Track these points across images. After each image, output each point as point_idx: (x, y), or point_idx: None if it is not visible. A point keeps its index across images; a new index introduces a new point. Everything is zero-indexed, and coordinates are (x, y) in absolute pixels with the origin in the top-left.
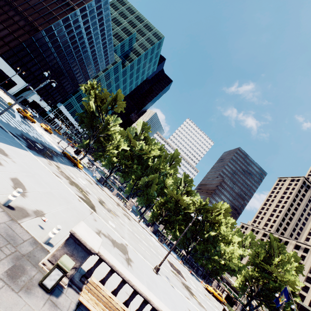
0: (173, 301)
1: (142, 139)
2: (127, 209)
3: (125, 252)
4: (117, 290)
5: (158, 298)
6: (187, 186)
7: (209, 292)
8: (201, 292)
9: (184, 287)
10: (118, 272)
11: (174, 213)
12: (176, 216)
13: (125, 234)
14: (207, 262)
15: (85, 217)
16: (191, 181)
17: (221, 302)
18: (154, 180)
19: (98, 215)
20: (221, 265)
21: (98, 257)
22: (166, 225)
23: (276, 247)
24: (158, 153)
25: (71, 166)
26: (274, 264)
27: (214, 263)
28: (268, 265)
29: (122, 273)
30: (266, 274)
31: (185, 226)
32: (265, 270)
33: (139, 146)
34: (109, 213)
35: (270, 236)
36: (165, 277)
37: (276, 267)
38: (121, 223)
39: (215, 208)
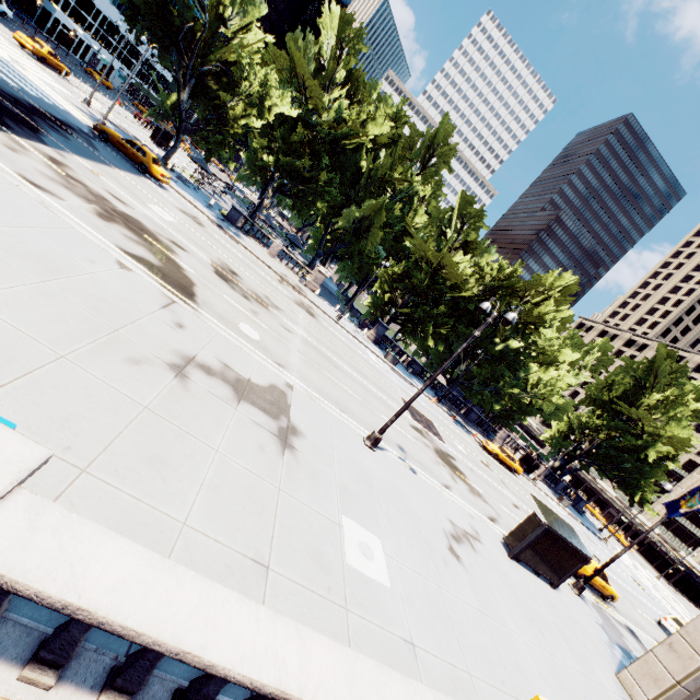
0: (412, 516)
1: (339, 84)
2: (308, 290)
3: (280, 410)
4: (150, 661)
5: (370, 526)
6: (467, 230)
7: (489, 453)
8: (475, 458)
9: (440, 461)
10: (112, 628)
11: (425, 298)
12: (430, 307)
13: (292, 355)
14: (492, 399)
15: (133, 319)
16: (479, 213)
17: (511, 469)
18: (377, 215)
19: (203, 309)
20: (522, 404)
21: (150, 457)
22: (406, 325)
23: (666, 373)
24: (388, 130)
25: (128, 172)
26: (645, 404)
27: (507, 402)
28: (633, 408)
29: (139, 632)
30: (621, 423)
31: (451, 327)
32: (619, 416)
33: (332, 110)
34: (245, 302)
35: (658, 351)
36: (397, 448)
37: (650, 412)
38: (283, 327)
39: (536, 285)
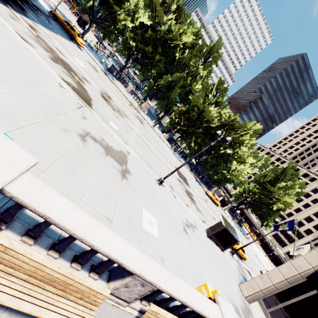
0: (171, 214)
1: (172, 11)
2: (141, 111)
3: (123, 162)
4: (68, 242)
5: (154, 214)
6: (218, 96)
7: (208, 196)
8: (201, 196)
9: (186, 195)
10: (59, 226)
11: (194, 124)
12: (195, 128)
13: (131, 139)
14: (214, 173)
15: (65, 111)
16: (225, 89)
17: (216, 203)
18: (179, 81)
19: (94, 112)
20: (226, 177)
21: (69, 171)
22: (183, 135)
23: (289, 175)
24: (191, 40)
25: (65, 38)
26: (278, 186)
27: (220, 176)
28: (272, 187)
29: (68, 229)
30: (266, 192)
31: (203, 139)
32: (265, 189)
33: (167, 25)
34: (113, 112)
35: (289, 164)
36: (169, 186)
37: (278, 190)
38: (128, 126)
39: (243, 127)
